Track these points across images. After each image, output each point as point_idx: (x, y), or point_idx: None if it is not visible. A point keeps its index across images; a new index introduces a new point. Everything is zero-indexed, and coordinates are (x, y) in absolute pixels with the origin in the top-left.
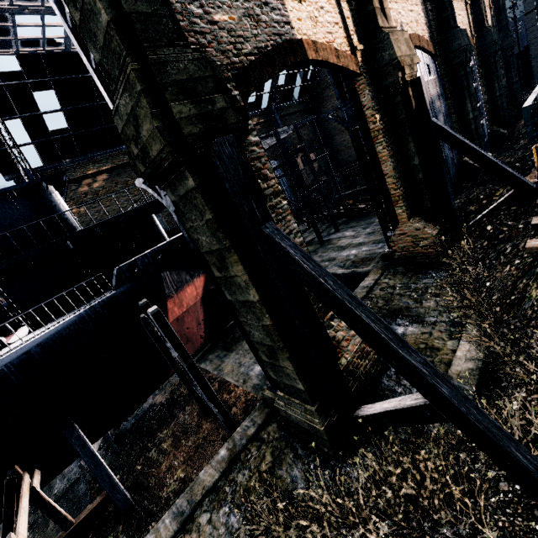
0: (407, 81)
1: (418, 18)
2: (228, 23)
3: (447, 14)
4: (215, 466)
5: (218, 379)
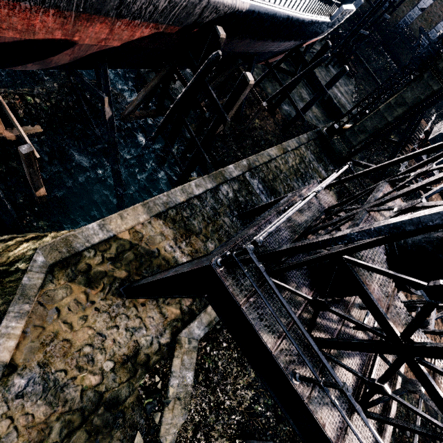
0: None
1: None
2: None
3: None
4: (304, 139)
5: (265, 92)
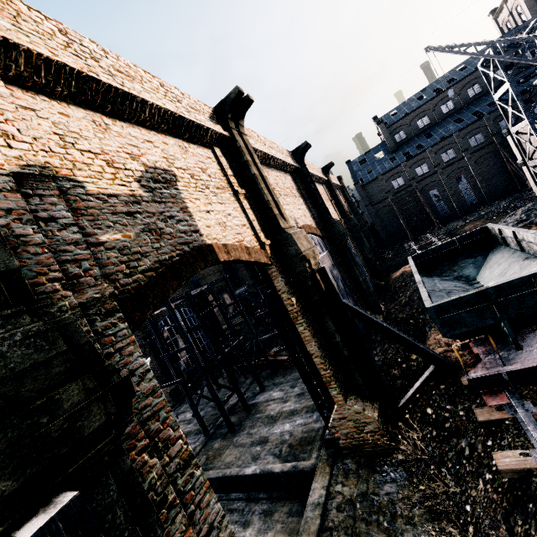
0: (314, 269)
1: (305, 213)
2: (120, 241)
3: (324, 211)
4: None
5: None
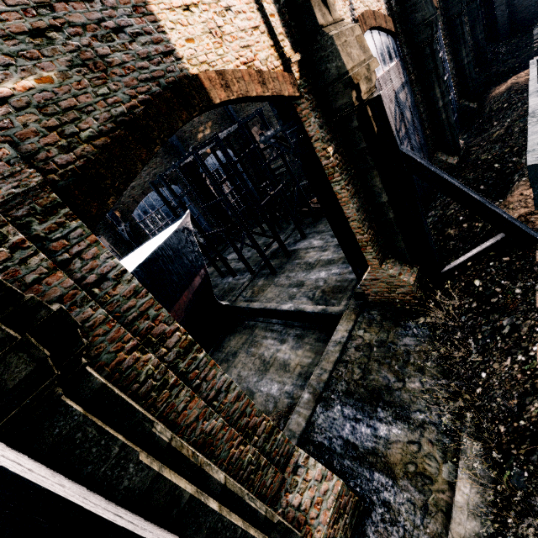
0: (364, 100)
1: None
2: (36, 90)
3: None
4: None
5: None
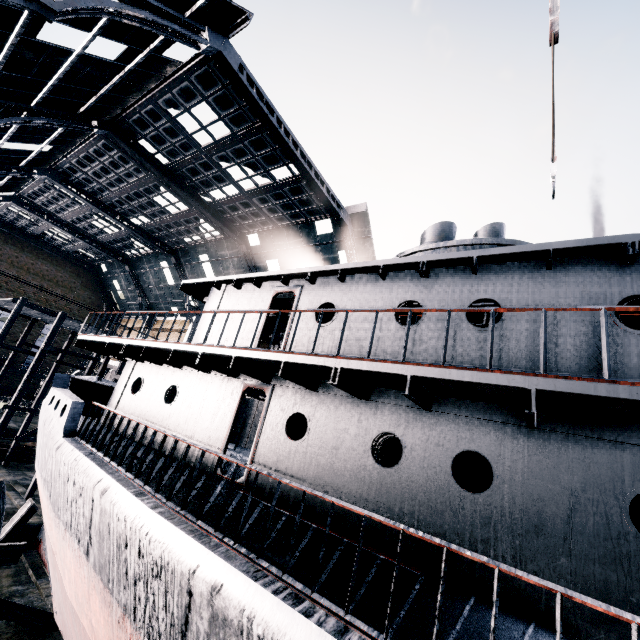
0: None
1: None
2: None
3: None
4: None
5: None
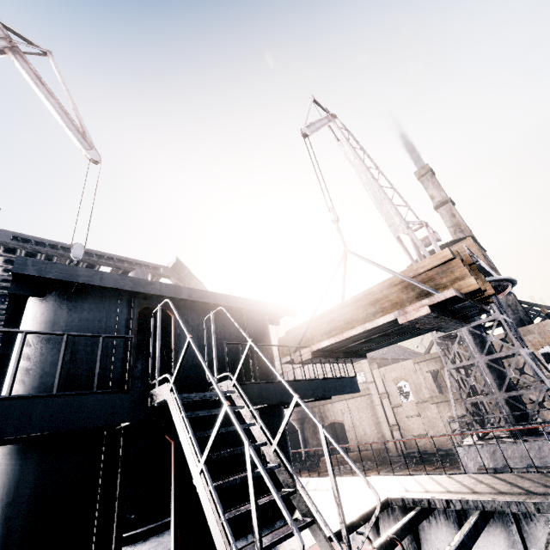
0: None
1: None
2: None
3: None
4: None
5: None
